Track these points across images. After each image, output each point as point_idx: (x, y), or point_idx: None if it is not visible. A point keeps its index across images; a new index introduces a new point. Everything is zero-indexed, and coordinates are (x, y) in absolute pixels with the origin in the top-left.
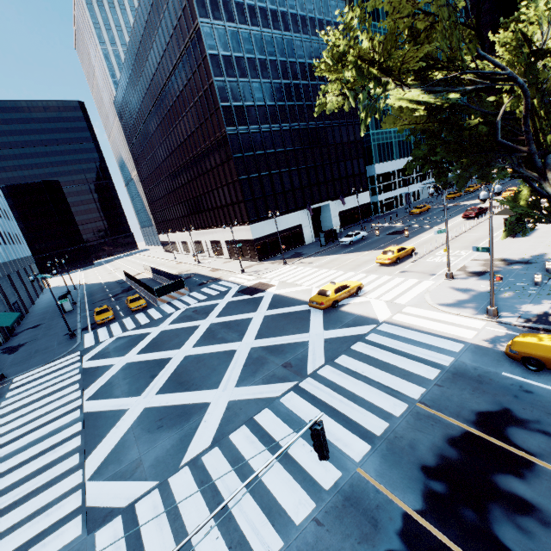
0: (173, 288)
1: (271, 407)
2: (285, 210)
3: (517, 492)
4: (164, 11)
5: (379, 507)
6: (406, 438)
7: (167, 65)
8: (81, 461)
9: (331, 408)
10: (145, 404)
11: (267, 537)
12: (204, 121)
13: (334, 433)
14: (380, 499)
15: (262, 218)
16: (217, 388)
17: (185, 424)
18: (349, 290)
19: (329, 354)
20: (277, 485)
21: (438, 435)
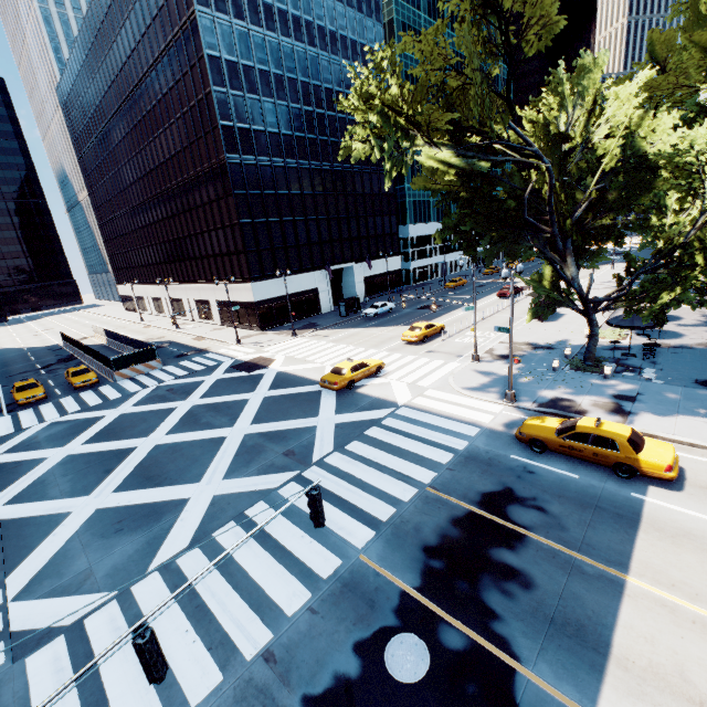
0: (139, 359)
1: (267, 500)
2: (298, 268)
3: (507, 562)
4: None
5: (378, 589)
6: (413, 522)
7: (146, 54)
8: None
9: (336, 497)
10: (98, 504)
11: (254, 633)
12: (196, 141)
13: (338, 522)
14: (380, 582)
15: (268, 275)
16: (199, 482)
17: (155, 525)
18: (369, 369)
19: (339, 440)
20: (270, 580)
21: (444, 516)
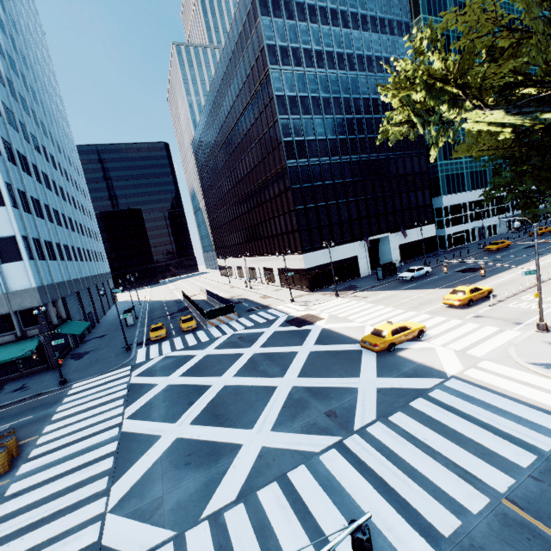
0: (223, 312)
1: (308, 465)
2: (340, 241)
3: None
4: (240, 63)
5: None
6: None
7: (238, 108)
8: (108, 487)
9: (381, 481)
10: (178, 433)
11: None
12: (266, 156)
13: (384, 518)
14: None
15: (315, 247)
16: (251, 429)
17: (213, 466)
18: (409, 333)
19: (382, 408)
20: None
21: None
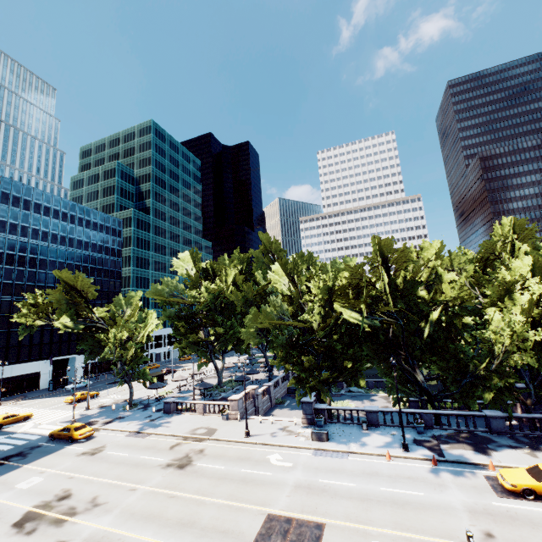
0: None
1: None
2: (27, 359)
3: None
4: None
5: None
6: None
7: None
8: None
9: None
10: None
11: None
12: None
13: None
14: None
15: None
16: None
17: None
18: (18, 417)
19: None
20: None
21: None
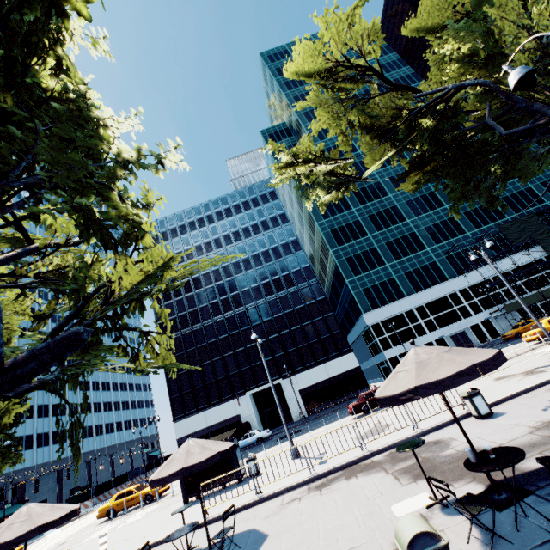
0: (81, 499)
1: None
2: (218, 400)
3: None
4: None
5: None
6: None
7: None
8: None
9: None
10: None
11: None
12: None
13: None
14: None
15: (189, 413)
16: None
17: None
18: None
19: None
20: None
21: None
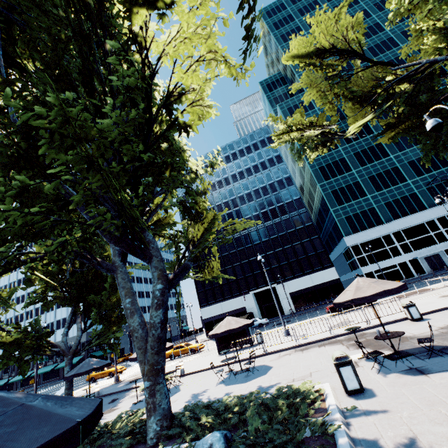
0: None
1: None
2: (230, 296)
3: None
4: None
5: None
6: None
7: None
8: None
9: None
10: None
11: None
12: None
13: None
14: None
15: (210, 303)
16: None
17: None
18: (104, 372)
19: None
20: None
21: None
